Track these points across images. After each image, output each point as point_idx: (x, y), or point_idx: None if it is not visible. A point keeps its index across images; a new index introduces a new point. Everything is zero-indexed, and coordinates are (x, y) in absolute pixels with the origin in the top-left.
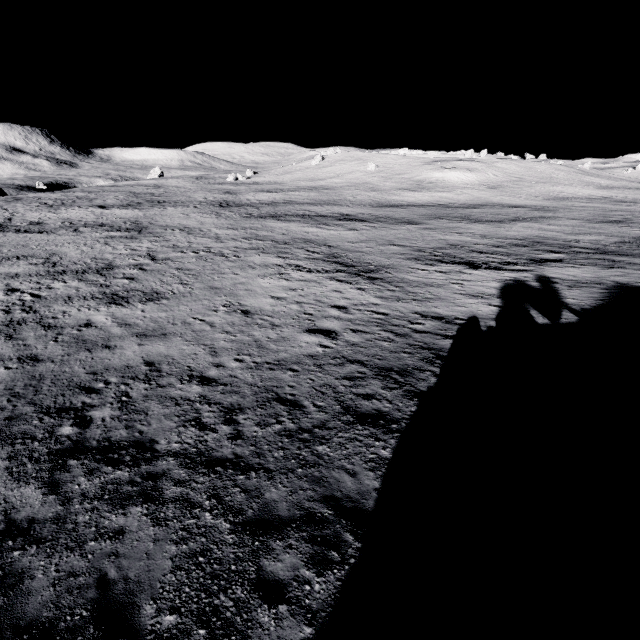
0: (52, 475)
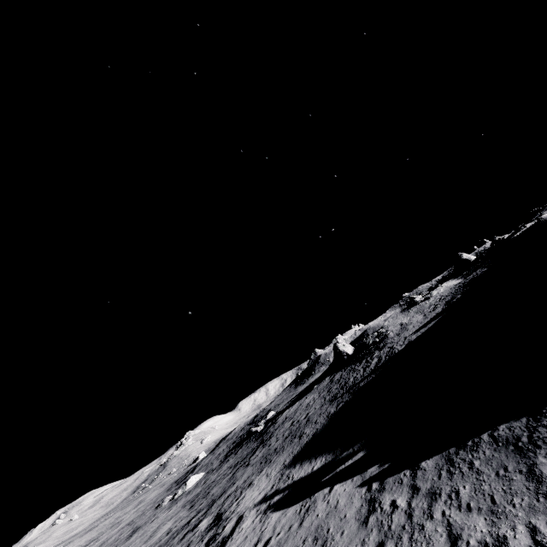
0: None
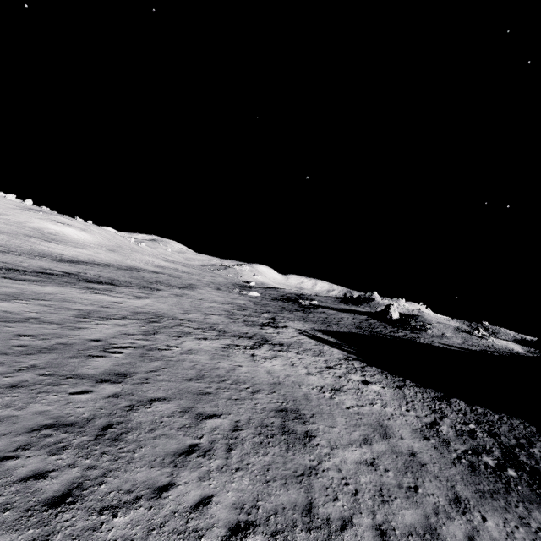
0: (540, 474)
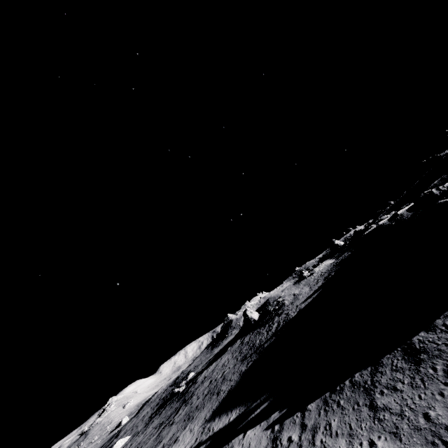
0: None
